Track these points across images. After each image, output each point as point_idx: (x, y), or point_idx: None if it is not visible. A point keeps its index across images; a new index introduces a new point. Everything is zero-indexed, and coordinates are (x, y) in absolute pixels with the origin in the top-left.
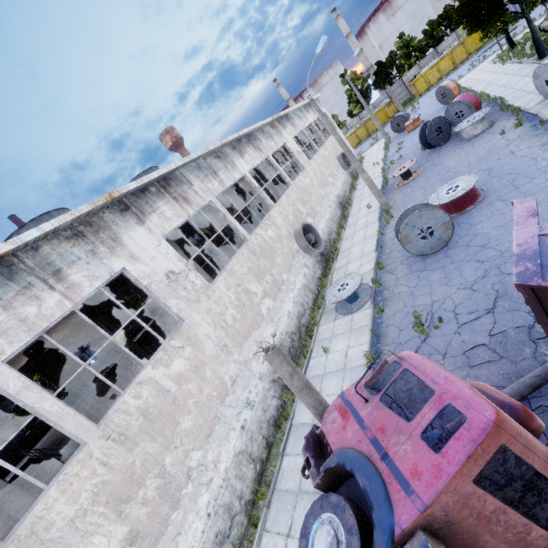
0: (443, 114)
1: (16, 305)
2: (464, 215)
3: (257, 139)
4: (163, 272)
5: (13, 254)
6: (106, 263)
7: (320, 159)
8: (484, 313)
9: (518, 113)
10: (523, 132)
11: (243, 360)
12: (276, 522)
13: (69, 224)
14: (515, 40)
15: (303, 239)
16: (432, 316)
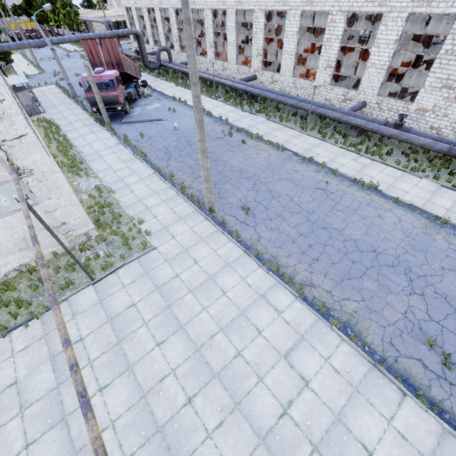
0: None
1: None
2: None
3: None
4: None
5: None
6: None
7: None
8: None
9: None
10: None
11: None
12: None
13: None
14: None
15: None
16: None
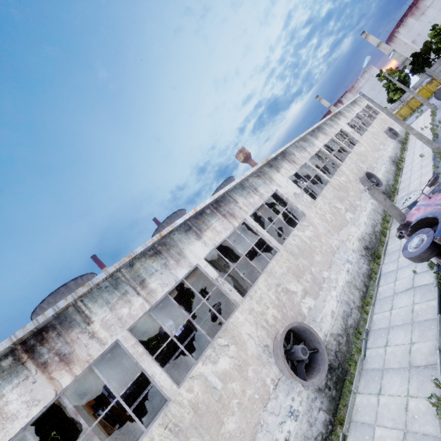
0: None
1: (247, 198)
2: None
3: (323, 129)
4: (292, 193)
5: (242, 181)
6: (270, 187)
7: (370, 135)
8: None
9: None
10: None
11: (340, 240)
12: (380, 309)
13: (255, 172)
14: None
15: (367, 181)
16: None
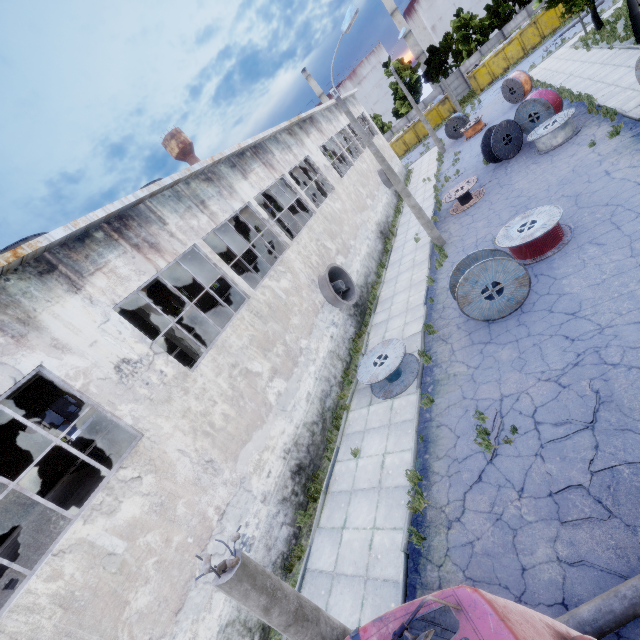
0: (512, 115)
1: None
2: (543, 262)
3: (268, 151)
4: (111, 363)
5: None
6: (7, 362)
7: (356, 175)
8: (579, 429)
9: (613, 117)
10: (621, 144)
11: (238, 479)
12: None
13: None
14: (602, 18)
15: (330, 288)
16: (502, 420)
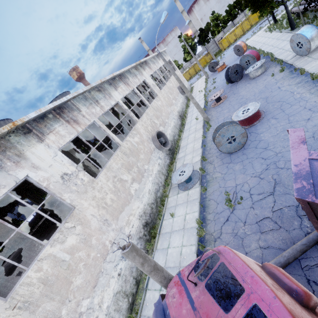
0: (238, 61)
1: None
2: (253, 127)
3: (126, 77)
4: (59, 175)
5: None
6: (12, 174)
7: (167, 89)
8: (268, 195)
9: (281, 63)
10: (285, 75)
11: (119, 228)
12: None
13: None
14: (277, 18)
15: (157, 141)
16: (236, 195)
